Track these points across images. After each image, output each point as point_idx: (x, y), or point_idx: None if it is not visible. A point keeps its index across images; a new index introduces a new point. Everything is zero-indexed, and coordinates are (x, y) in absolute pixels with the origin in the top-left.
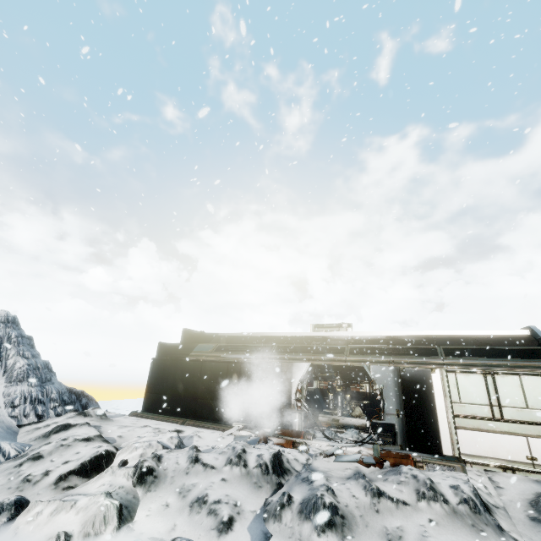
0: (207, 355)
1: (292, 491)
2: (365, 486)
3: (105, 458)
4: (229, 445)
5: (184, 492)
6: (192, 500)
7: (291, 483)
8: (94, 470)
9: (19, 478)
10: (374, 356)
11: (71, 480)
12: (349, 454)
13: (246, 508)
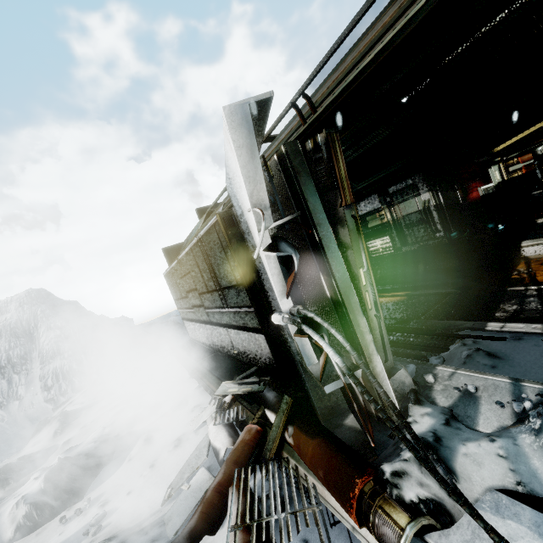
0: None
1: None
2: None
3: None
4: None
5: None
6: None
7: None
8: None
9: None
10: None
11: None
12: None
13: None
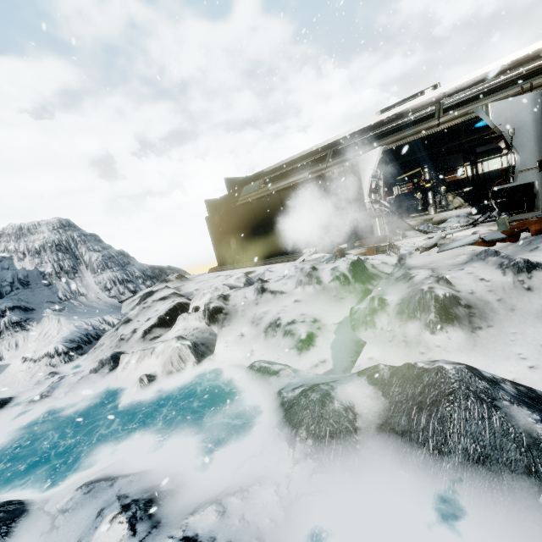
0: (255, 194)
1: (383, 294)
2: (501, 264)
3: (179, 309)
4: (296, 268)
5: (256, 321)
6: (265, 326)
7: (381, 287)
8: (173, 320)
9: (117, 339)
10: (489, 96)
11: (155, 332)
12: (459, 239)
13: (328, 322)
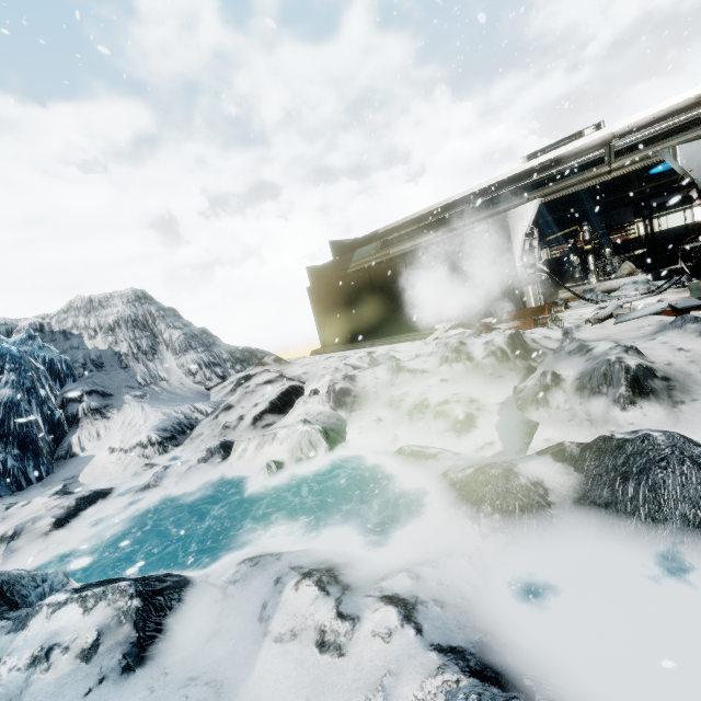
0: (371, 259)
1: (554, 370)
2: None
3: (293, 393)
4: (438, 343)
5: (396, 403)
6: (408, 408)
7: (548, 363)
8: (286, 406)
9: (219, 428)
10: (675, 137)
11: (267, 419)
12: (642, 308)
13: (487, 402)
